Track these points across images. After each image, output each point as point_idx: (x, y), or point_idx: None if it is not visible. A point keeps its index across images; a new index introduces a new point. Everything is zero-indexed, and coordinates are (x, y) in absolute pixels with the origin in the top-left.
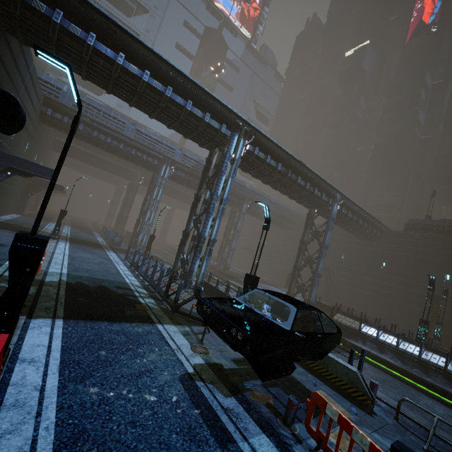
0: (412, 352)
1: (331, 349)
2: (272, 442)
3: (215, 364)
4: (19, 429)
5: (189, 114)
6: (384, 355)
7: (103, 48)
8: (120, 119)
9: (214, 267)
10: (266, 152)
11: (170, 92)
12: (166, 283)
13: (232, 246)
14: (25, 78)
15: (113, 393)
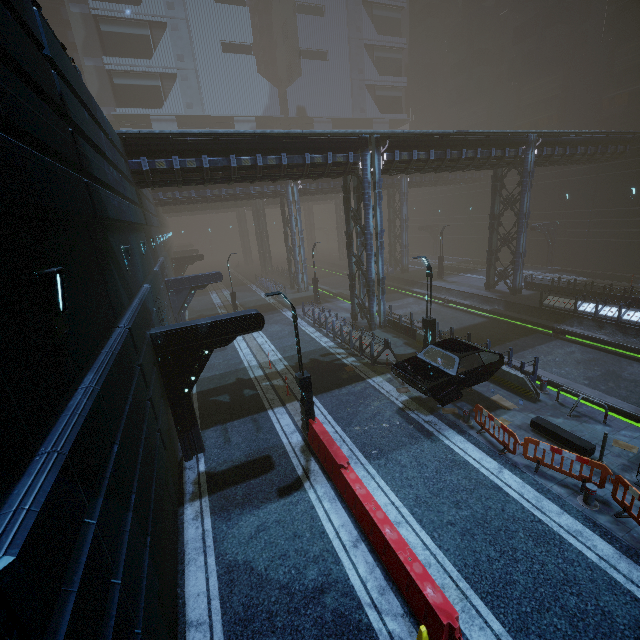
0: (637, 320)
1: (496, 371)
2: (455, 431)
3: (416, 397)
4: (342, 447)
5: (311, 166)
6: (603, 331)
7: (216, 161)
8: None
9: (389, 274)
10: (409, 148)
11: (286, 159)
12: (356, 338)
13: (404, 242)
14: (146, 194)
15: (367, 427)
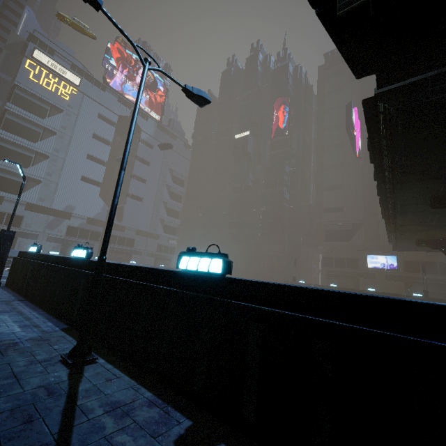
0: None
1: None
2: None
3: None
4: None
5: None
6: None
7: None
8: None
9: None
10: None
11: None
12: None
13: None
14: None
15: None
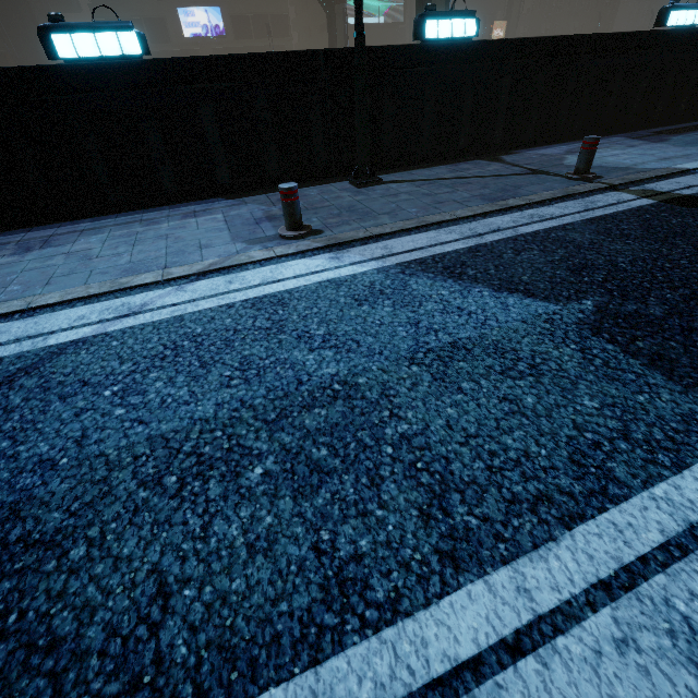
0: None
1: None
2: None
3: None
4: None
5: None
6: None
7: None
8: None
9: None
10: None
11: None
12: None
13: None
14: None
15: None
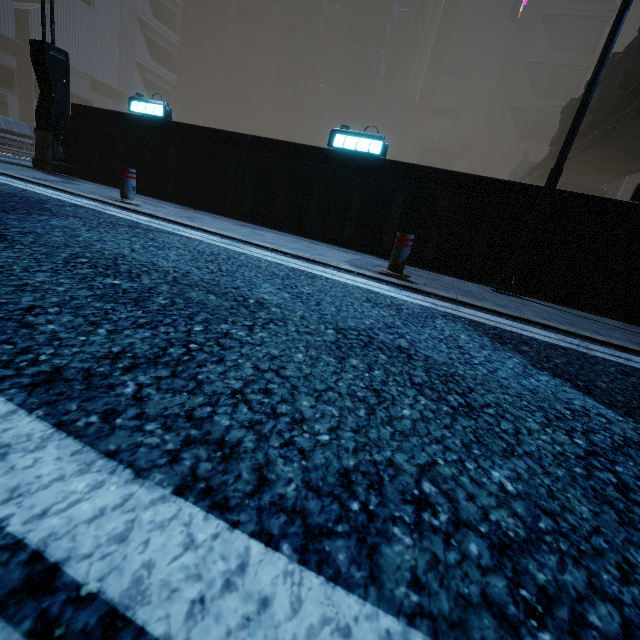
0: None
1: None
2: None
3: None
4: None
5: None
6: None
7: None
8: (19, 130)
9: None
10: None
11: None
12: None
13: None
14: None
15: None
